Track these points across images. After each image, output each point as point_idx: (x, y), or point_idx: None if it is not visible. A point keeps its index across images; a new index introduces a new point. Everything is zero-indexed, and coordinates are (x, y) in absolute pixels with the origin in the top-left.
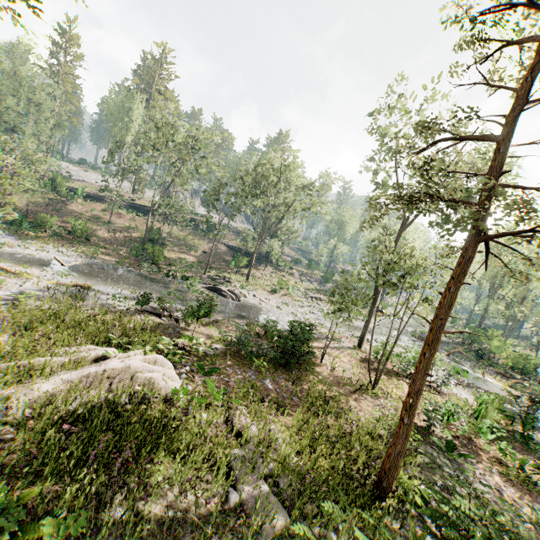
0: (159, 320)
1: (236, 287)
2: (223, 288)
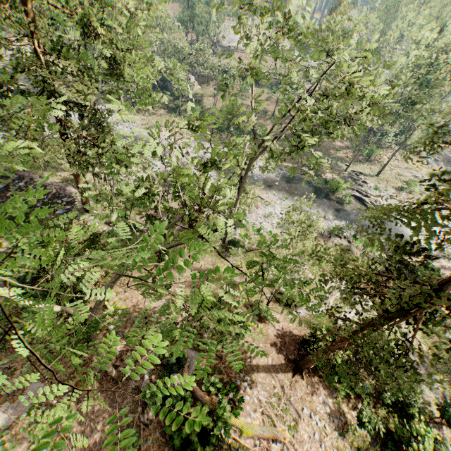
0: (340, 240)
1: (370, 187)
2: (366, 200)
